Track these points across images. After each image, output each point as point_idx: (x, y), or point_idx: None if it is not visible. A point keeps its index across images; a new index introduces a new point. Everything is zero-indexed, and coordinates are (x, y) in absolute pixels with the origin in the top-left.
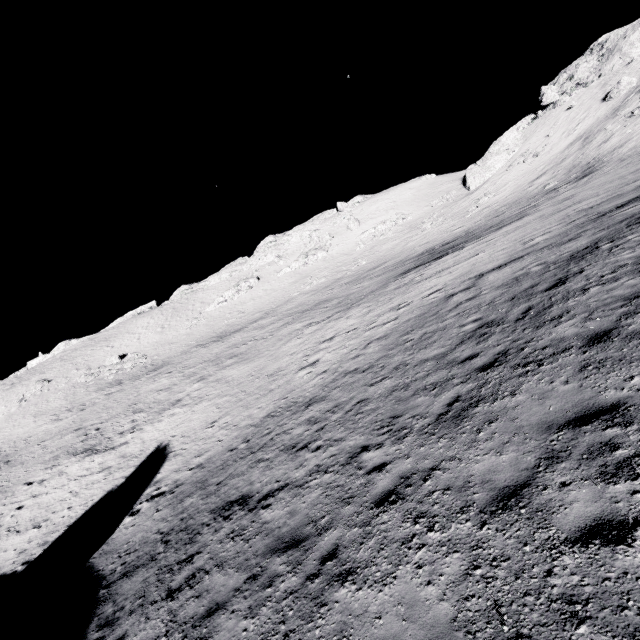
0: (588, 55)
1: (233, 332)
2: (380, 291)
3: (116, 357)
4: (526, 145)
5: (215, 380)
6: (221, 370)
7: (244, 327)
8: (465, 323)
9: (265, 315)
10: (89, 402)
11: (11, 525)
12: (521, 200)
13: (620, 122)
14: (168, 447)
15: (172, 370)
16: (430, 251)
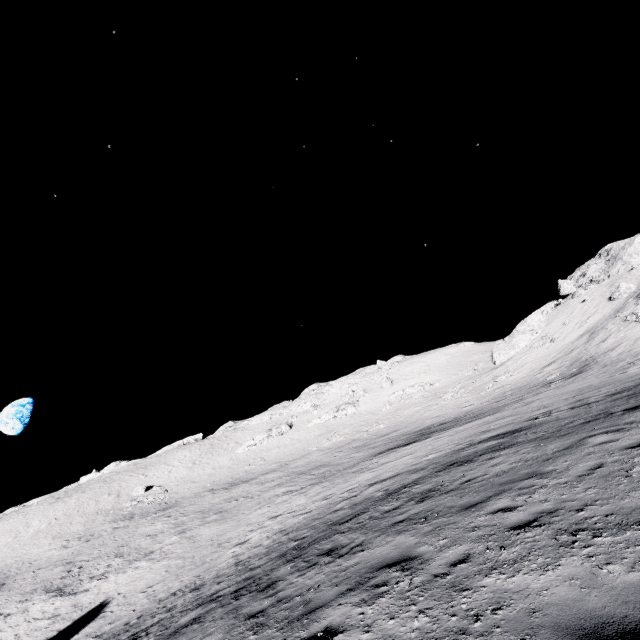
0: (597, 258)
1: (244, 481)
2: (347, 470)
3: (143, 488)
4: (547, 329)
5: (189, 536)
6: (201, 525)
7: (255, 477)
8: (299, 538)
9: (278, 467)
10: (98, 533)
11: None
12: (525, 387)
13: (617, 324)
14: (107, 605)
15: (173, 514)
16: (425, 429)
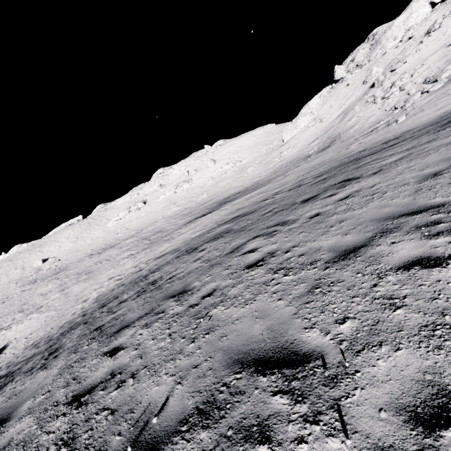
0: (366, 43)
1: (111, 246)
2: (164, 238)
3: (40, 261)
4: (320, 111)
5: (65, 293)
6: (74, 284)
7: (119, 243)
8: (85, 314)
9: (135, 234)
10: (11, 296)
11: None
12: (294, 160)
13: (361, 105)
14: (6, 348)
15: (60, 277)
16: (226, 199)
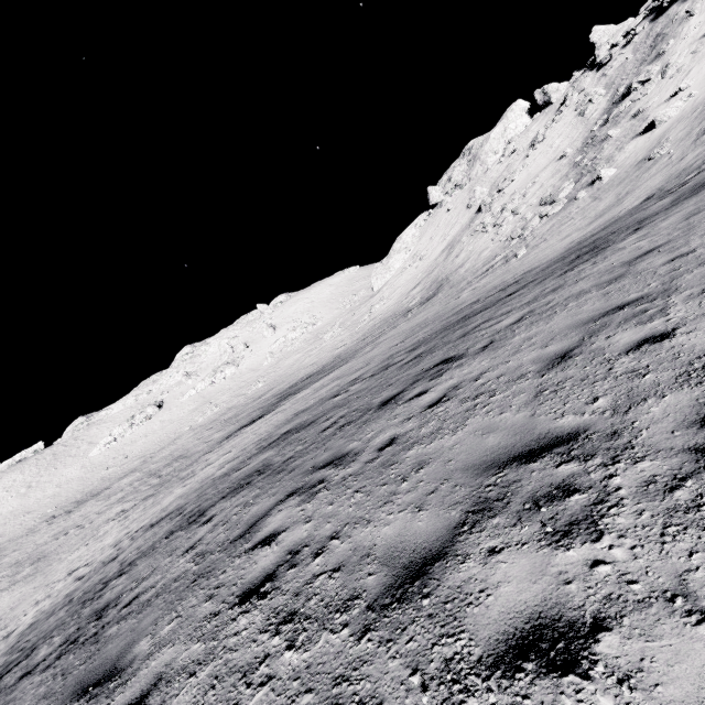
0: (461, 158)
1: (94, 495)
2: (182, 473)
3: None
4: (418, 245)
5: None
6: (4, 591)
7: (108, 487)
8: None
9: (140, 465)
10: None
11: None
12: (391, 317)
13: (470, 235)
14: None
15: None
16: (291, 387)
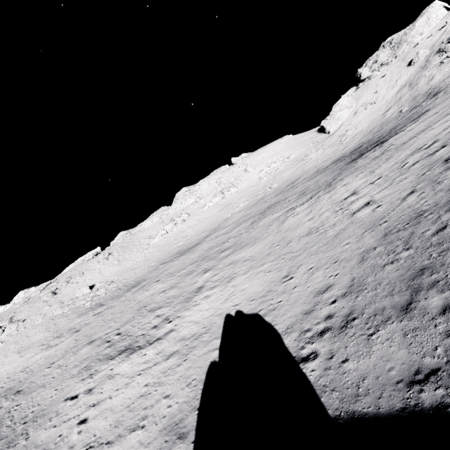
0: (382, 49)
1: (192, 247)
2: (351, 169)
3: (86, 288)
4: (361, 101)
5: (228, 264)
6: (224, 259)
7: (200, 241)
8: None
9: (213, 231)
10: (78, 325)
11: (88, 441)
12: (387, 121)
13: (434, 69)
14: (244, 312)
15: (158, 279)
16: (345, 156)
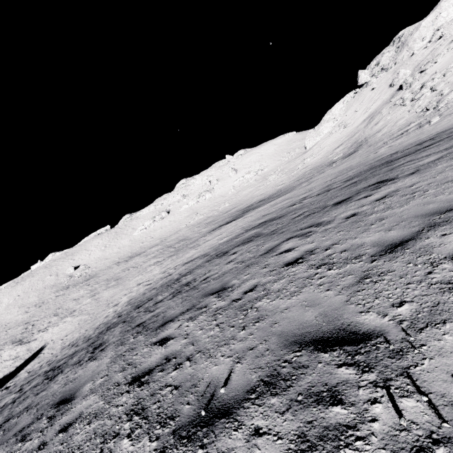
0: (391, 46)
1: (137, 254)
2: (189, 245)
3: (72, 268)
4: (344, 116)
5: (96, 298)
6: (104, 290)
7: (144, 251)
8: (120, 315)
9: (160, 242)
10: (46, 301)
11: None
12: (318, 167)
13: (389, 108)
14: (44, 349)
15: (91, 283)
16: (249, 206)
